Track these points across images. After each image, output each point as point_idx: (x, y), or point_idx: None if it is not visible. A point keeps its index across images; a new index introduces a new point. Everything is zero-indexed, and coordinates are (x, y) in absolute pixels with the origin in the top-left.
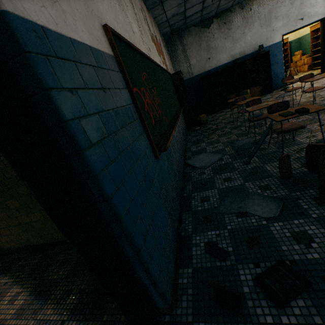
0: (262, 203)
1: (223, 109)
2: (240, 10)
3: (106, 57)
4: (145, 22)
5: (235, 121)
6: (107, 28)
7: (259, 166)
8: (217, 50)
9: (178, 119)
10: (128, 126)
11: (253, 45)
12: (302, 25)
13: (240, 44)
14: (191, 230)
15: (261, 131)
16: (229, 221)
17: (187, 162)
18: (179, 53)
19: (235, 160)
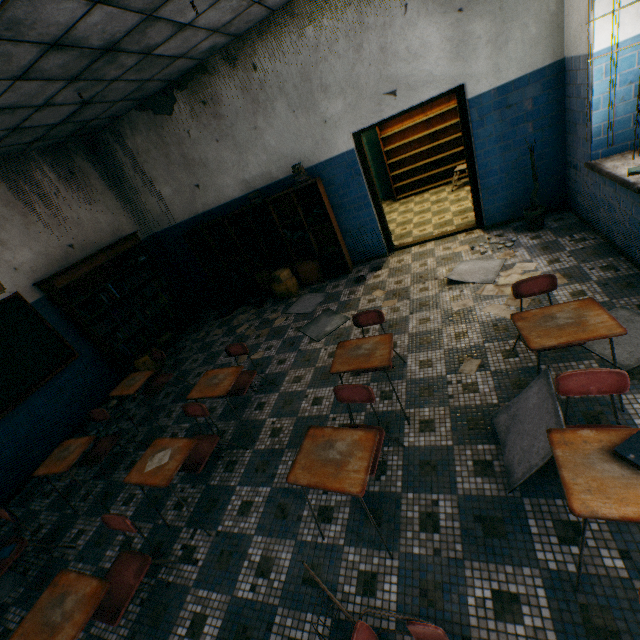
0: None
1: (246, 305)
2: (230, 68)
3: None
4: None
5: (156, 417)
6: None
7: None
8: (208, 167)
9: None
10: None
11: (286, 158)
12: (398, 108)
13: (256, 156)
14: None
15: (59, 557)
16: None
17: None
18: (128, 171)
19: None
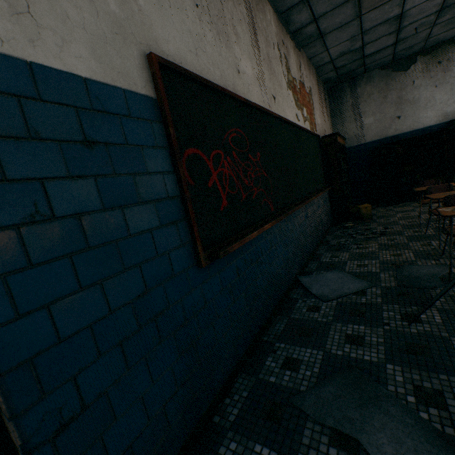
0: (405, 439)
1: (411, 201)
2: None
3: (131, 97)
4: (281, 62)
5: (426, 225)
6: (152, 58)
7: (438, 335)
8: (415, 104)
9: (300, 205)
10: (133, 207)
11: None
12: None
13: None
14: (233, 421)
15: None
16: (309, 441)
17: (299, 279)
18: (346, 107)
19: (390, 303)
